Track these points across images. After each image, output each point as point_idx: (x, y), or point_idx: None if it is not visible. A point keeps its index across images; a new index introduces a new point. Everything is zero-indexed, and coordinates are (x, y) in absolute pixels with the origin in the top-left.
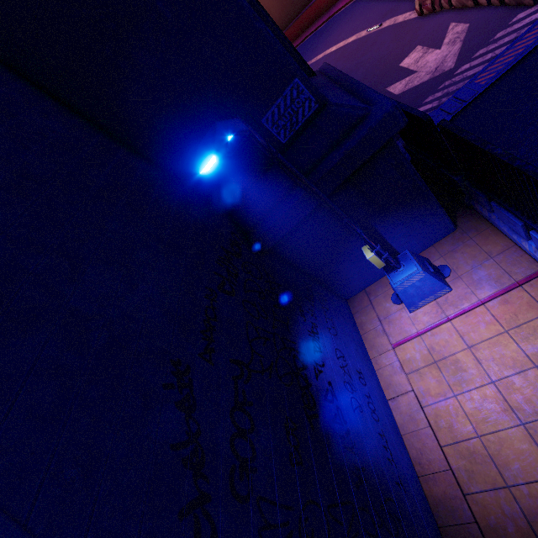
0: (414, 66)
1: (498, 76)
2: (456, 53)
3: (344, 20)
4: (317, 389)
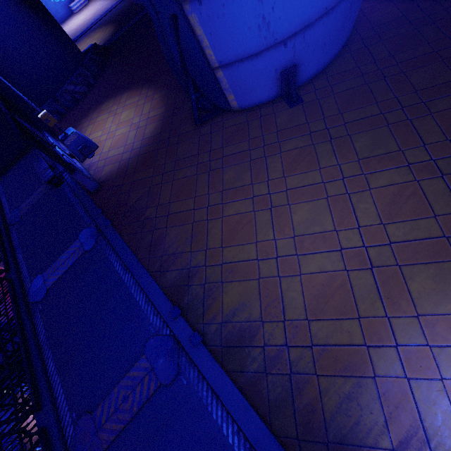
0: None
1: None
2: None
3: None
4: None
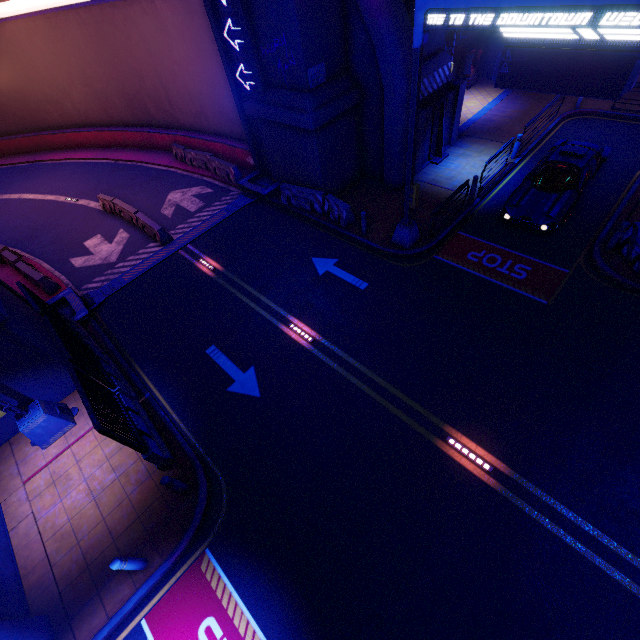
0: (93, 249)
1: (134, 278)
2: (119, 252)
3: (48, 174)
4: None
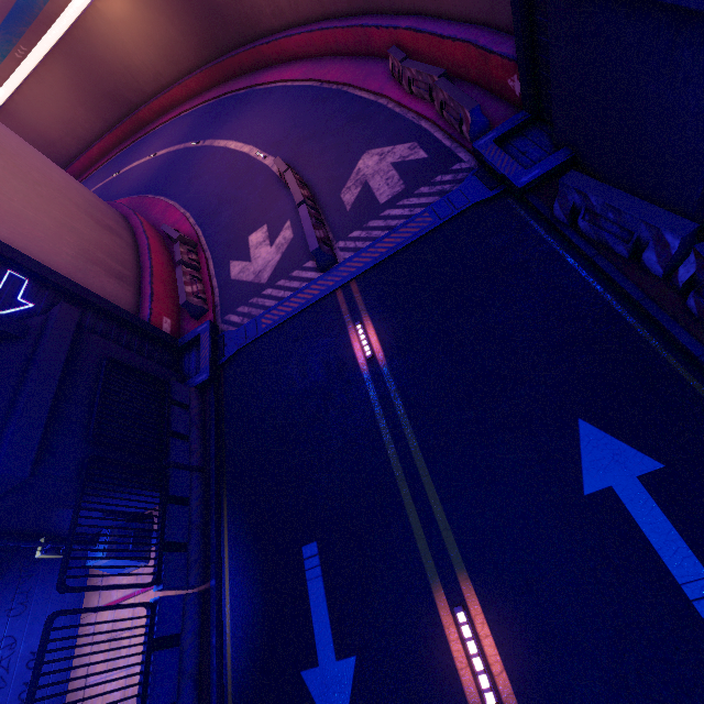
0: (253, 252)
1: (271, 327)
2: (274, 266)
3: (255, 108)
4: None
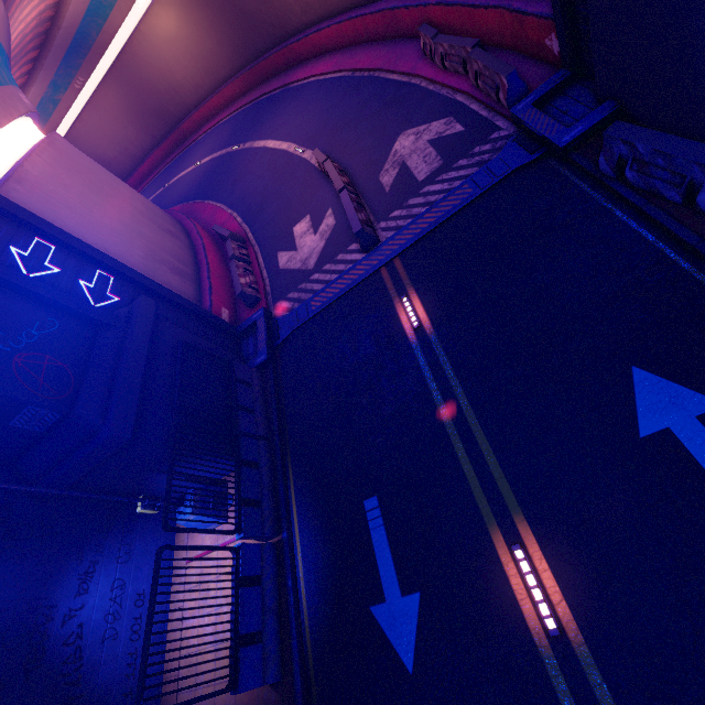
0: (298, 242)
1: (321, 308)
2: (319, 252)
3: (290, 106)
4: (56, 638)
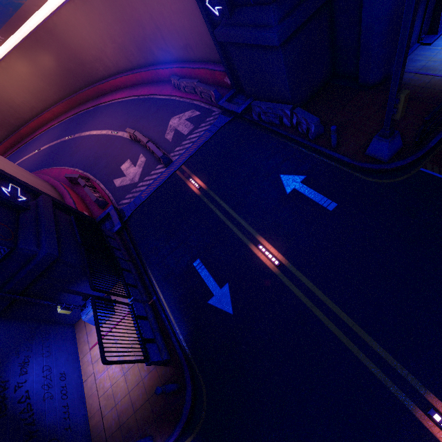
0: (126, 172)
1: (148, 196)
2: (140, 174)
3: (102, 114)
4: (12, 399)
